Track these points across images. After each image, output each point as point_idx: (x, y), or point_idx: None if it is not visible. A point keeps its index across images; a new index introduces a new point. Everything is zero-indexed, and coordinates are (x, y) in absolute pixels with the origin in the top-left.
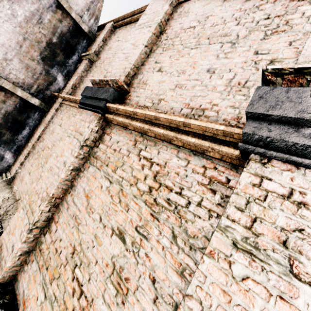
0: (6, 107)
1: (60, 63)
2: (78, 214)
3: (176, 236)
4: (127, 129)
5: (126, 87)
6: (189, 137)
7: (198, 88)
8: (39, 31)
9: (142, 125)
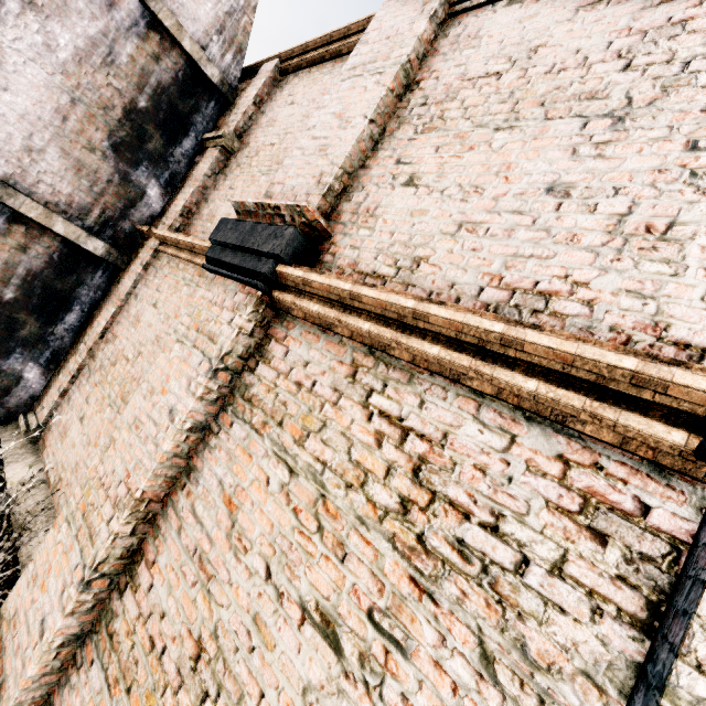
0: (28, 260)
1: (156, 157)
2: (207, 548)
3: (493, 659)
4: (329, 331)
5: (324, 223)
6: (517, 374)
7: (525, 234)
8: (108, 82)
9: (375, 327)
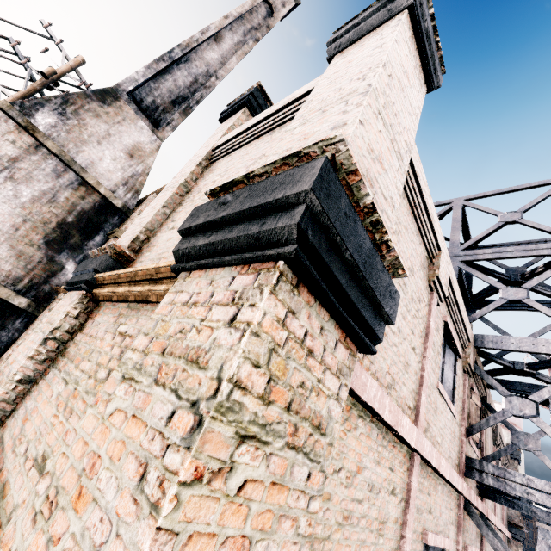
0: None
1: (75, 247)
2: None
3: None
4: (116, 304)
5: (128, 252)
6: (161, 285)
7: None
8: (49, 210)
9: (124, 289)
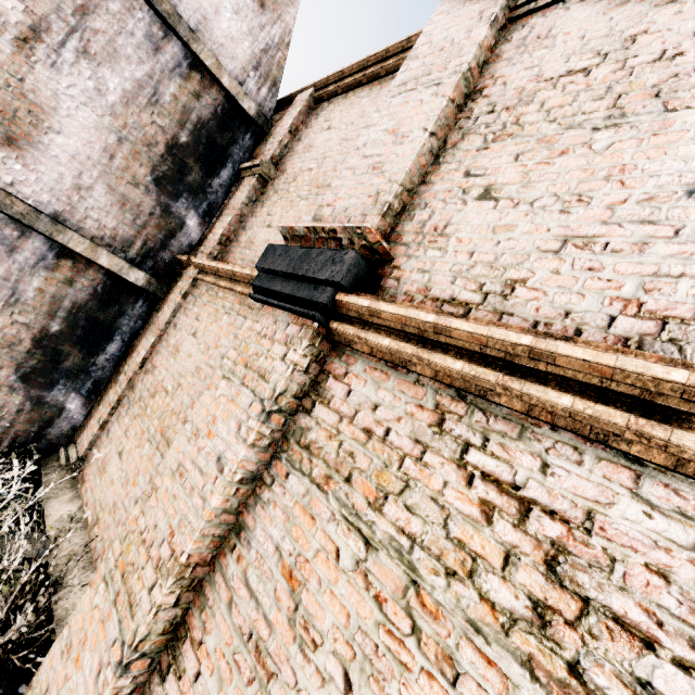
0: (74, 293)
1: (195, 189)
2: (265, 634)
3: None
4: (400, 368)
5: (386, 245)
6: None
7: (665, 248)
8: (152, 121)
9: (470, 368)
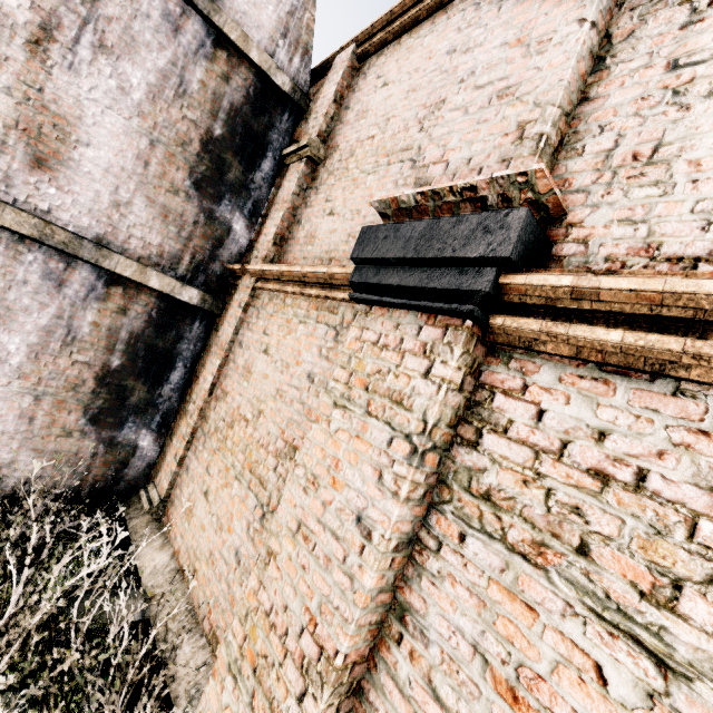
0: (129, 322)
1: (237, 187)
2: None
3: None
4: (633, 373)
5: (558, 194)
6: None
7: None
8: (182, 116)
9: None
